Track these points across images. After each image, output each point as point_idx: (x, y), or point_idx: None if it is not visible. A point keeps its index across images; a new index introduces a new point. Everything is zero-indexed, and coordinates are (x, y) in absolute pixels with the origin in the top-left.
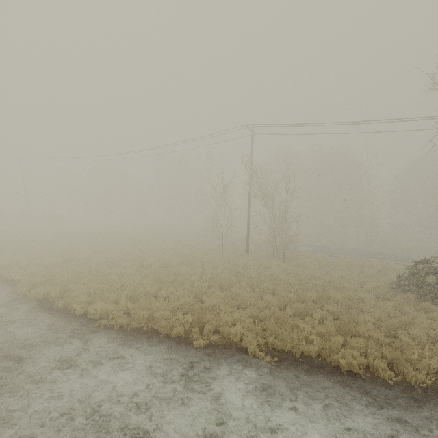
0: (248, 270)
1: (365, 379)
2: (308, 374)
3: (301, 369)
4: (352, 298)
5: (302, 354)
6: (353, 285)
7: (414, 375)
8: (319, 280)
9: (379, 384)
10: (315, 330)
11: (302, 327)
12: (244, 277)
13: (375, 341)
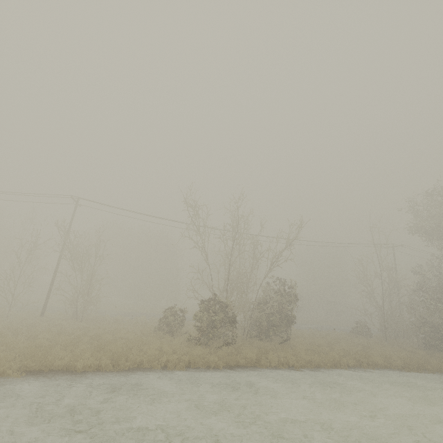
0: (33, 328)
1: (92, 372)
2: (48, 377)
3: (45, 376)
4: (120, 337)
5: (52, 369)
6: (131, 332)
7: (124, 364)
8: (103, 330)
9: (100, 373)
10: (72, 354)
11: (61, 353)
12: (24, 333)
13: (114, 354)
